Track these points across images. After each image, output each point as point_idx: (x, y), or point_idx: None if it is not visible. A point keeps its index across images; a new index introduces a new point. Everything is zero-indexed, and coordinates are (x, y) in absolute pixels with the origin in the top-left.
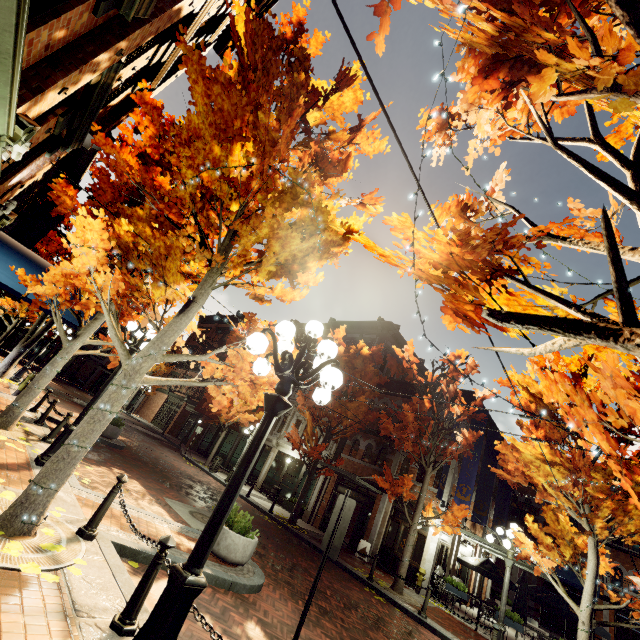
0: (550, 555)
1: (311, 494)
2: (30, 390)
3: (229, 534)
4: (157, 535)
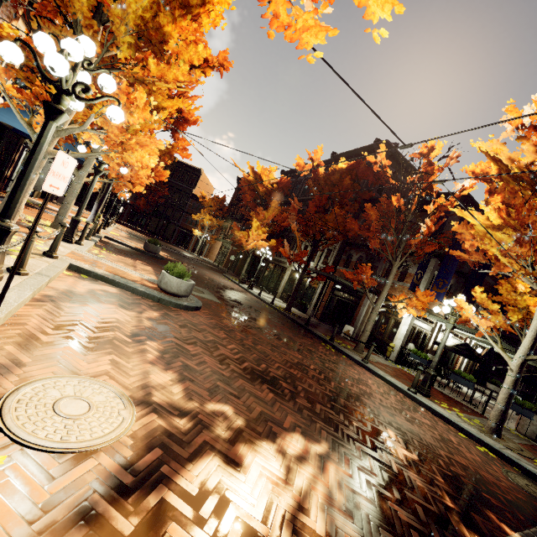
0: (492, 318)
1: (313, 297)
2: (64, 205)
3: (166, 276)
4: (122, 275)
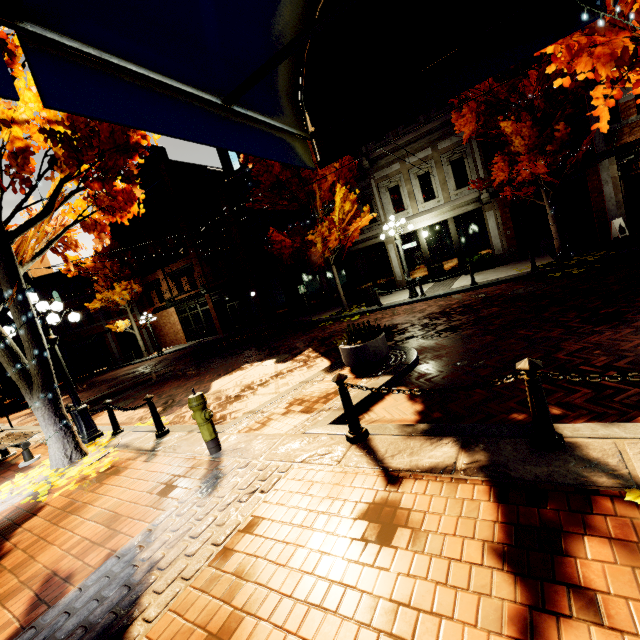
0: None
1: (490, 238)
2: None
3: None
4: None
